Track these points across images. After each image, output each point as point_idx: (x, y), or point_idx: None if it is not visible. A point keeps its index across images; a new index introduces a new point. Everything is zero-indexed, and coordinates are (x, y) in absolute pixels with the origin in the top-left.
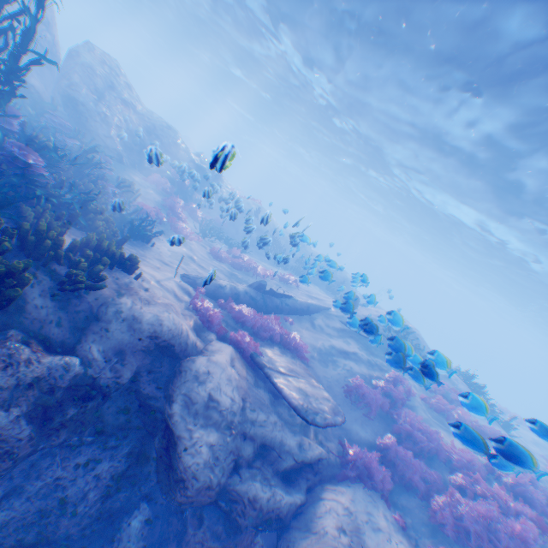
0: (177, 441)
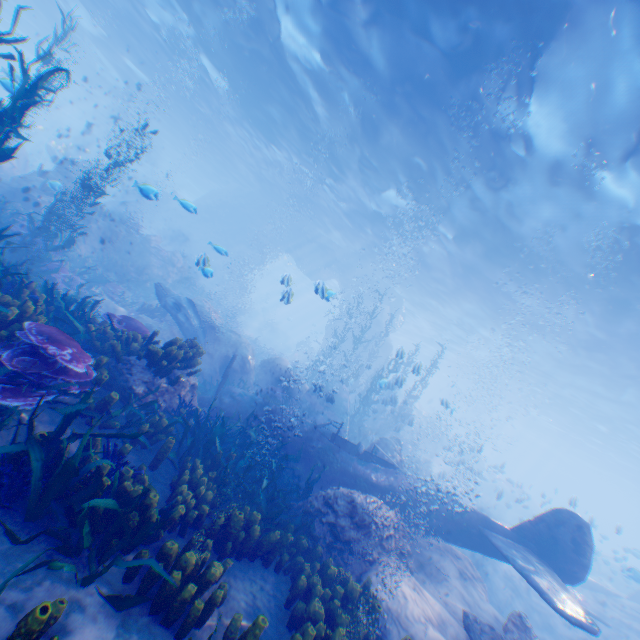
0: (491, 583)
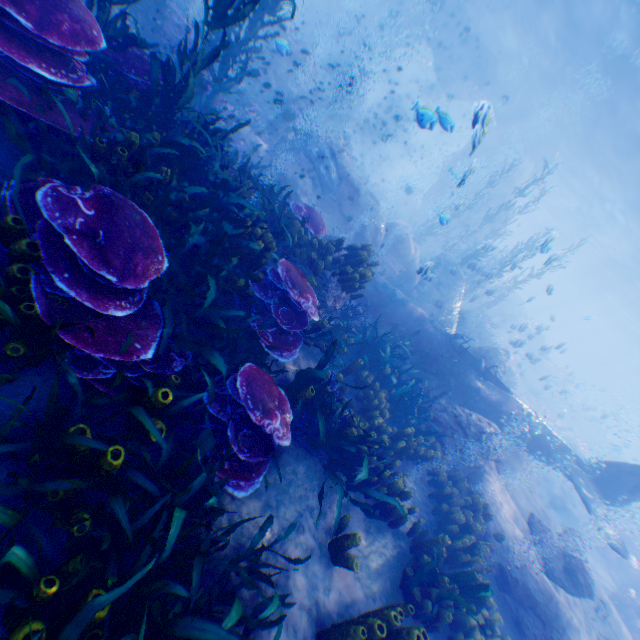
0: None
